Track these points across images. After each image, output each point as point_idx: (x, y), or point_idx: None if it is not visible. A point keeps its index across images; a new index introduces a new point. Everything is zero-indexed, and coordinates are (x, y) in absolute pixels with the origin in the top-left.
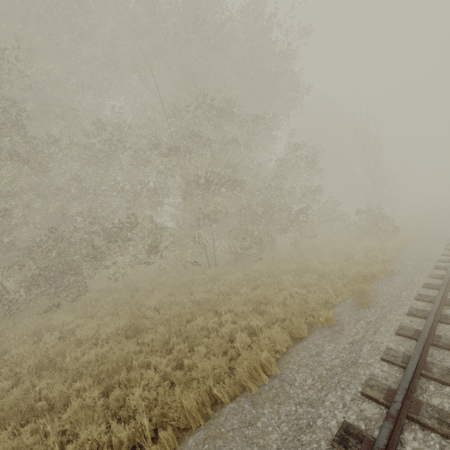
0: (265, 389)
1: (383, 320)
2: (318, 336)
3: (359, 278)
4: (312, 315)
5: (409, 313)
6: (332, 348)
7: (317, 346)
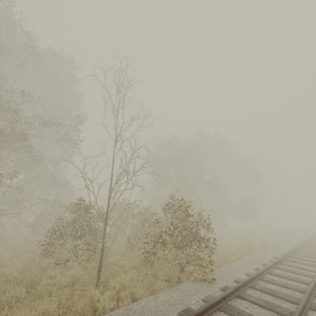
0: None
1: None
2: None
3: None
4: None
5: None
6: None
7: None
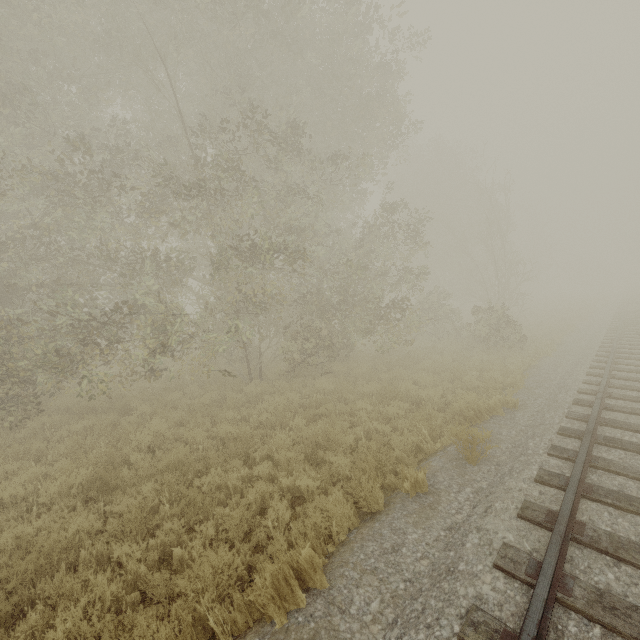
0: (298, 620)
1: (500, 488)
2: (399, 513)
3: (469, 413)
4: (395, 470)
5: (539, 480)
6: (418, 537)
7: (395, 532)
